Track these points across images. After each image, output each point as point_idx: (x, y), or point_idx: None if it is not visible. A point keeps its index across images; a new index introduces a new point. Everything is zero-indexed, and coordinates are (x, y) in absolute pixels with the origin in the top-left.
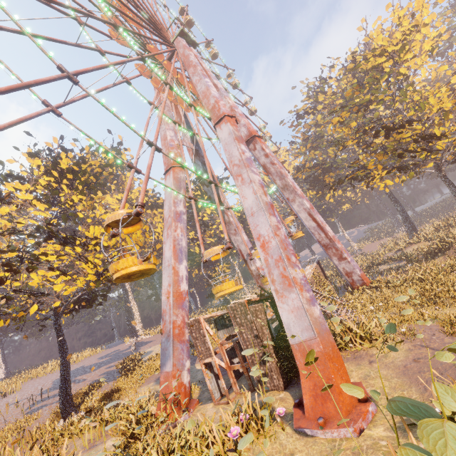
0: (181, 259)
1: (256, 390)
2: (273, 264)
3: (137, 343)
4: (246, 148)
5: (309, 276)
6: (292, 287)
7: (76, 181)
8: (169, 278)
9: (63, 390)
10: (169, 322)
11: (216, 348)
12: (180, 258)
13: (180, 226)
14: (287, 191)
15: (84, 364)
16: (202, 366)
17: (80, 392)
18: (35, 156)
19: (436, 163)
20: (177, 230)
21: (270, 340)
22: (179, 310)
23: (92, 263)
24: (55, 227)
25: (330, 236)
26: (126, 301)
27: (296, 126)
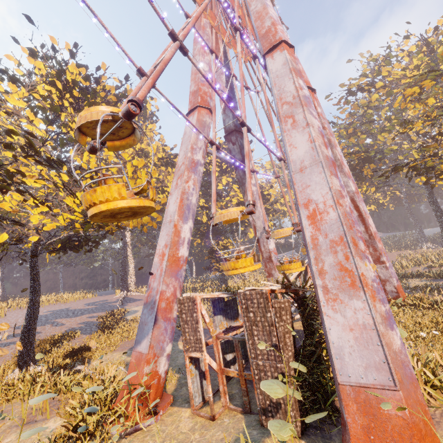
0: (186, 218)
1: (252, 413)
2: (327, 247)
3: (126, 298)
4: (305, 85)
5: None
6: (357, 289)
7: (84, 103)
8: (168, 238)
9: (24, 337)
10: (156, 291)
11: (205, 328)
12: (186, 216)
13: (194, 178)
14: None
15: (70, 306)
16: (186, 359)
17: (51, 338)
18: (37, 55)
19: None
20: (188, 181)
21: (292, 356)
22: (172, 279)
23: (77, 198)
24: (57, 157)
25: (372, 231)
26: (124, 254)
27: (344, 103)
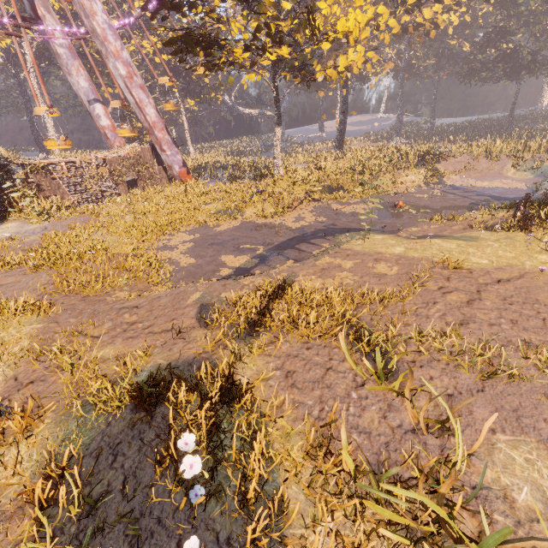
0: None
1: None
2: None
3: None
4: None
5: (111, 156)
6: None
7: None
8: None
9: None
10: None
11: None
12: None
13: None
14: (98, 40)
15: None
16: None
17: None
18: None
19: (273, 75)
20: None
21: None
22: None
23: None
24: None
25: (150, 121)
26: (27, 107)
27: None
